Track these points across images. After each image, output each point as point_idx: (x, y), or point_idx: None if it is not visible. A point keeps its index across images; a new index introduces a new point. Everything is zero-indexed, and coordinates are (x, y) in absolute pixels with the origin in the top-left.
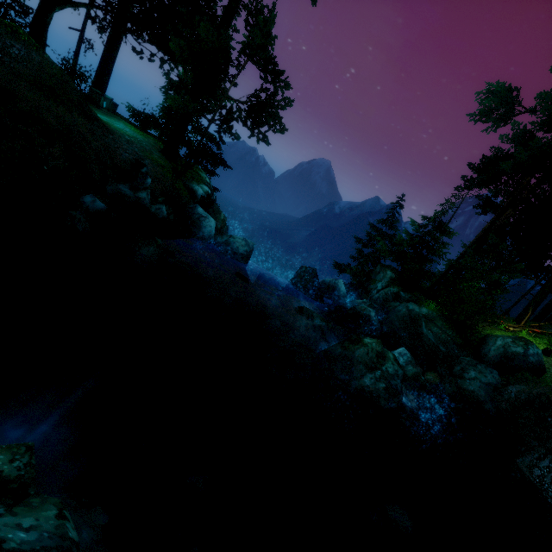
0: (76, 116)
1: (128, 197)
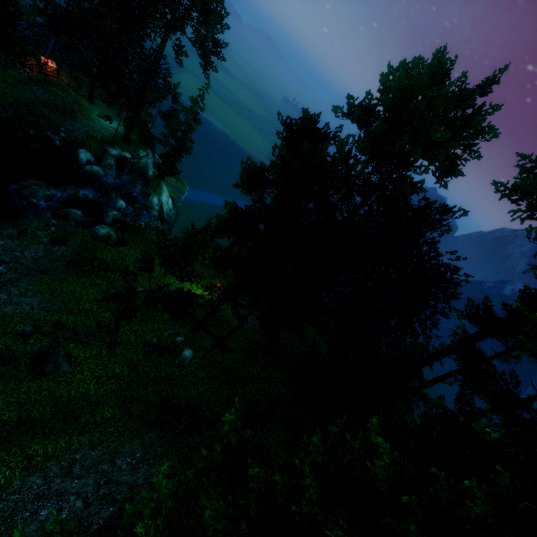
0: (53, 113)
1: (48, 135)
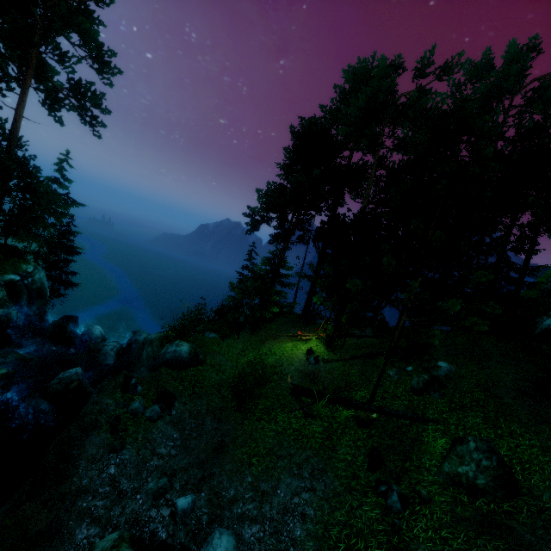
0: None
1: None
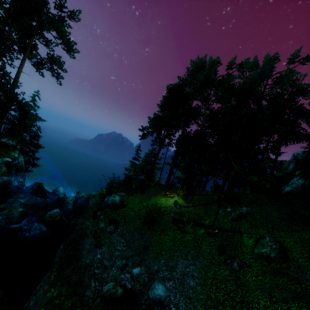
0: None
1: None
